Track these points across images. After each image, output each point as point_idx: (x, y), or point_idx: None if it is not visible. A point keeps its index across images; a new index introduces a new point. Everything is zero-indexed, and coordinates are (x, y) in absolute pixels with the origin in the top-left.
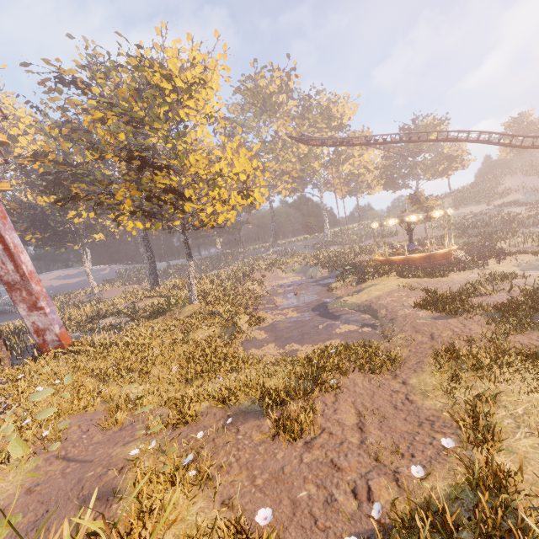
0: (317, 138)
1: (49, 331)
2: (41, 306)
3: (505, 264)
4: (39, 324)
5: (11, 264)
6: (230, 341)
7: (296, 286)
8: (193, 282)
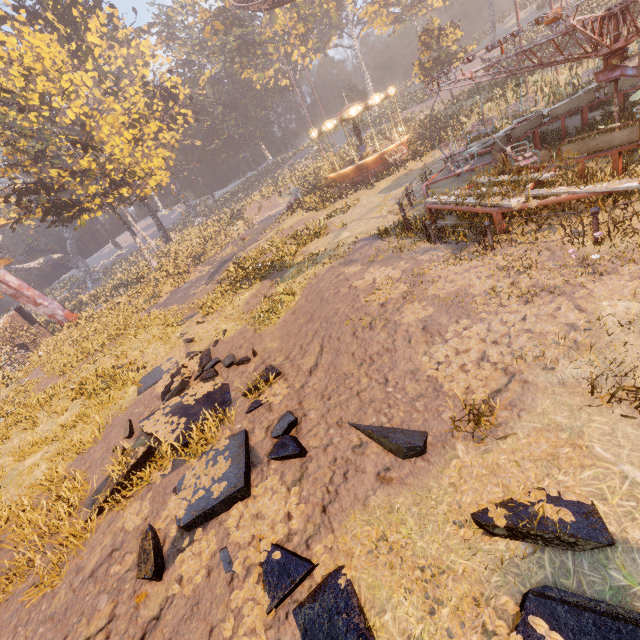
0: (250, 4)
1: (57, 315)
2: (40, 303)
3: (397, 175)
4: (48, 313)
5: (4, 285)
6: (146, 306)
7: (266, 222)
8: (145, 254)
